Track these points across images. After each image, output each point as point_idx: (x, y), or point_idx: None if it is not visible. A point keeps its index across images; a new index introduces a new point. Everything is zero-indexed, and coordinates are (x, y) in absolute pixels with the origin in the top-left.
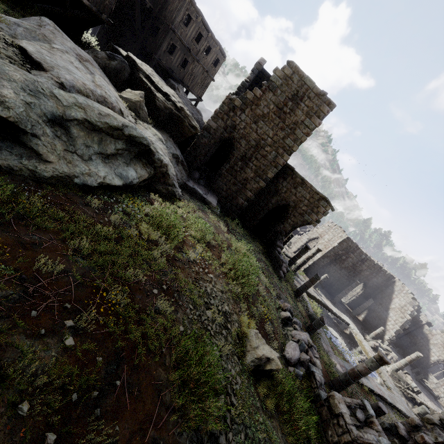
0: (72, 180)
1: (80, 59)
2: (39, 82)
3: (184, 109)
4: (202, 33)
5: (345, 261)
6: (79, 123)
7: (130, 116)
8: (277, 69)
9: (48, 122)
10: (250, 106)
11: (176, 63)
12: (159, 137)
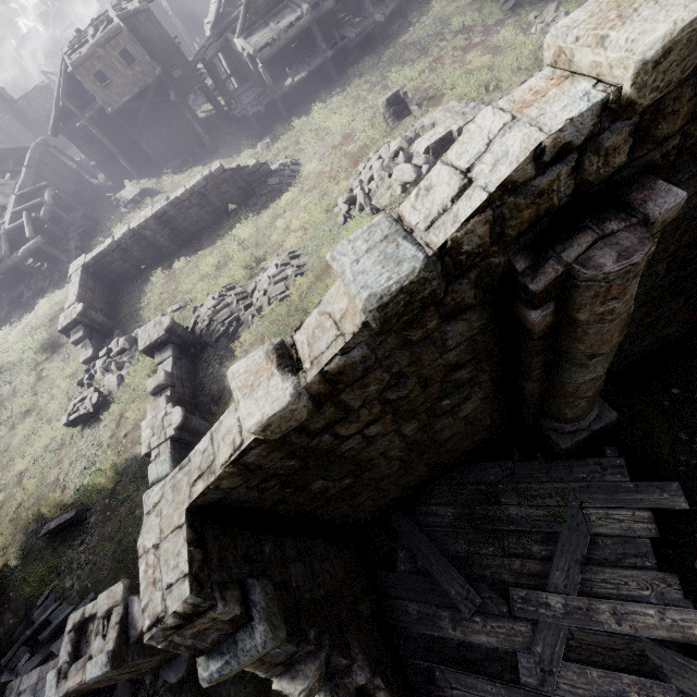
0: None
1: None
2: None
3: None
4: None
5: None
6: None
7: None
8: None
9: None
10: None
11: None
12: None
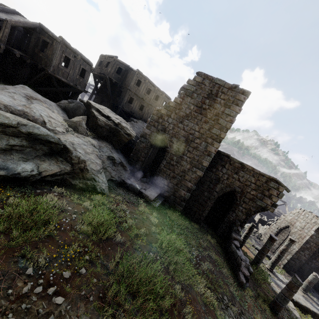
0: None
1: (30, 98)
2: None
3: (121, 123)
4: (150, 88)
5: None
6: None
7: (63, 129)
8: (190, 80)
9: None
10: (174, 111)
11: (135, 108)
12: (91, 143)
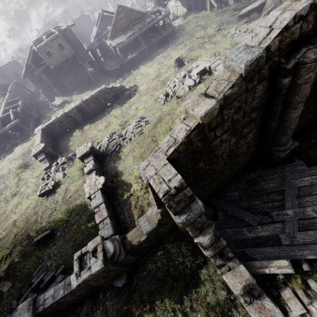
0: None
1: None
2: None
3: None
4: None
5: None
6: None
7: None
8: None
9: None
10: None
11: None
12: None
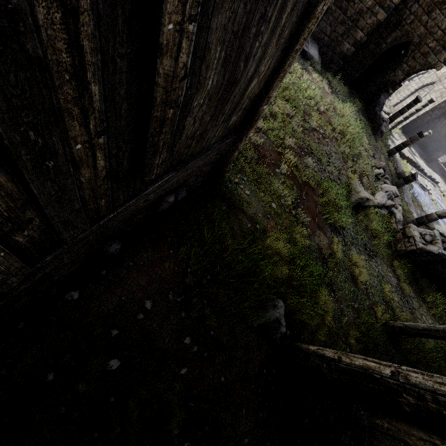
0: None
1: None
2: None
3: None
4: None
5: None
6: None
7: None
8: None
9: None
10: None
11: None
12: None
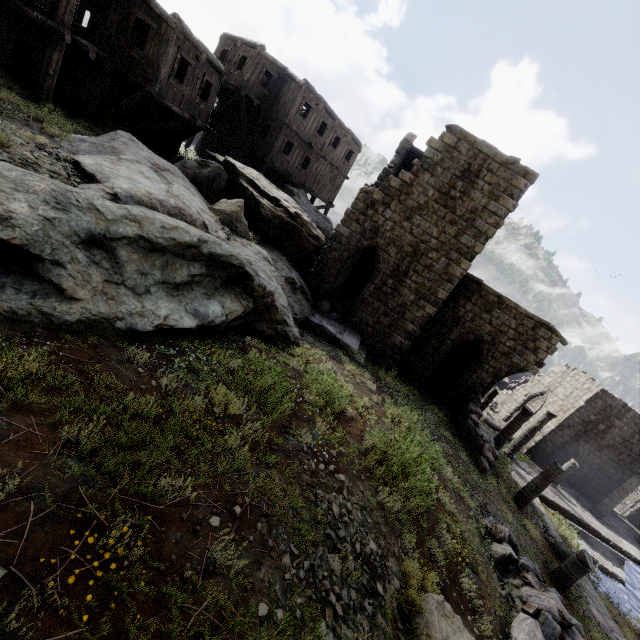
0: (112, 323)
1: (157, 168)
2: (74, 192)
3: (301, 214)
4: (326, 123)
5: (605, 433)
6: (130, 241)
7: (221, 231)
8: (433, 140)
9: (82, 243)
10: (396, 197)
11: (294, 164)
12: (263, 255)
